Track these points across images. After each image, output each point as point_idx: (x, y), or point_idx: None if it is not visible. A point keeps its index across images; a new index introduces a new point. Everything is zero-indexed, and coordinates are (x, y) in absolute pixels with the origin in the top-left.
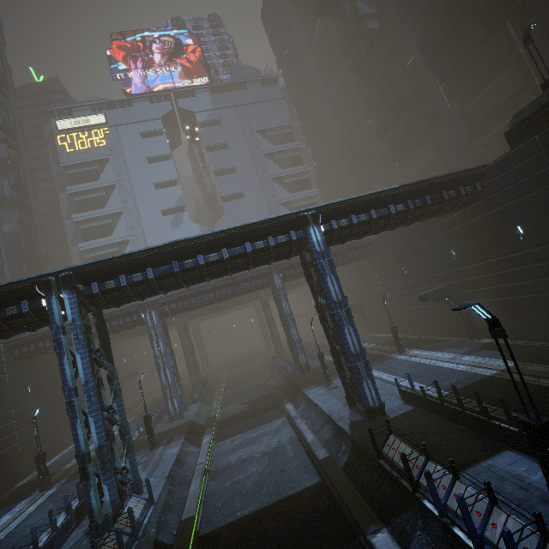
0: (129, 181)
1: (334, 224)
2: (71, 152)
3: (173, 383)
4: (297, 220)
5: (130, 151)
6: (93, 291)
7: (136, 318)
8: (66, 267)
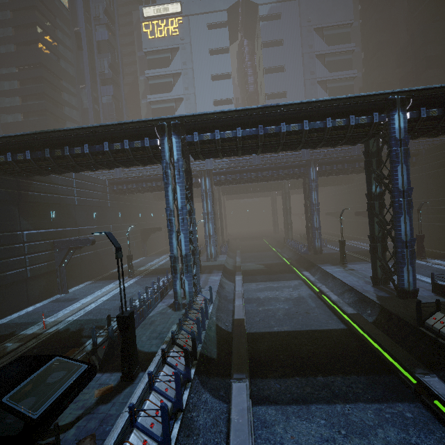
0: (192, 70)
1: (424, 112)
2: (151, 39)
3: (213, 235)
4: (385, 102)
5: (197, 42)
6: (194, 139)
7: (194, 181)
8: (179, 114)
